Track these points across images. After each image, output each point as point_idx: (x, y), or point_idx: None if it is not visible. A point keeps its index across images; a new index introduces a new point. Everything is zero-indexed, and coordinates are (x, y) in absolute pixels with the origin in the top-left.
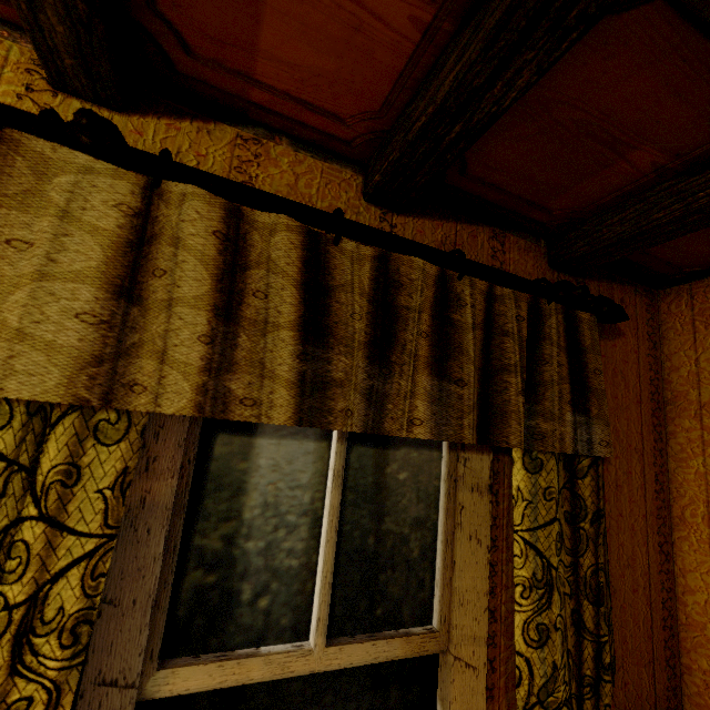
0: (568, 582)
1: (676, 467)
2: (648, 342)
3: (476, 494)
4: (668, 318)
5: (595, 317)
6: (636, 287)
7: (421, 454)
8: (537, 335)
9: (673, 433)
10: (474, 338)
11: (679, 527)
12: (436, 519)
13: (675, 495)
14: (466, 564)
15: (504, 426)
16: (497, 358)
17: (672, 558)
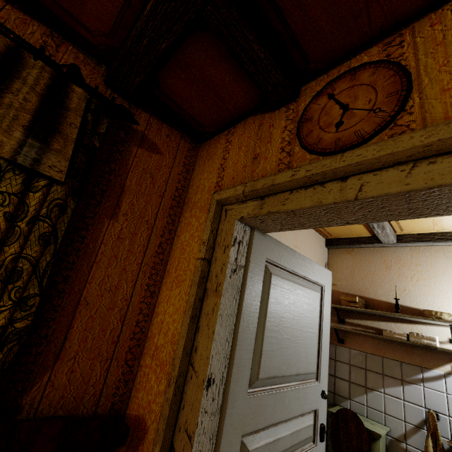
0: None
1: (176, 241)
2: (182, 167)
3: None
4: (199, 159)
5: (87, 94)
6: (183, 135)
7: None
8: (11, 72)
9: (181, 221)
10: None
11: (166, 276)
12: None
13: (170, 257)
14: None
15: None
16: None
17: (157, 296)
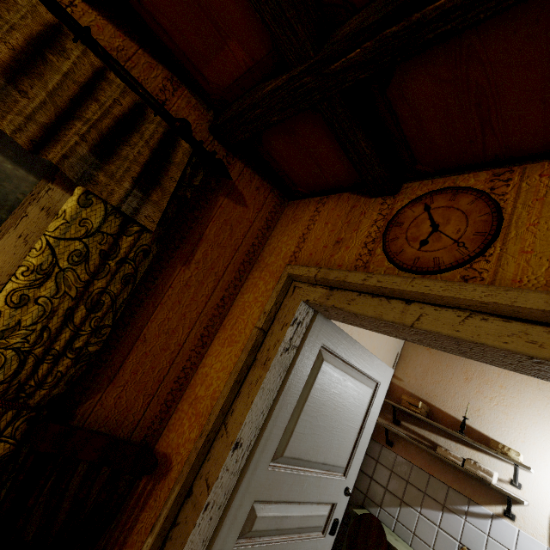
0: (77, 290)
1: (239, 298)
2: (264, 223)
3: (44, 213)
4: (283, 217)
5: (192, 150)
6: (273, 189)
7: (16, 169)
8: (133, 126)
9: (249, 279)
10: (60, 80)
11: (221, 331)
12: (5, 219)
13: (230, 313)
14: (5, 250)
15: (53, 147)
16: (81, 111)
17: (208, 348)
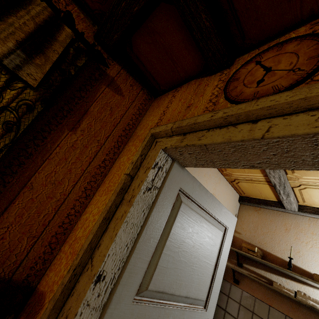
0: None
1: (117, 161)
2: (137, 110)
3: None
4: (151, 107)
5: (73, 34)
6: (143, 88)
7: None
8: (21, 4)
9: (125, 148)
10: None
11: (101, 186)
12: None
13: (109, 172)
14: None
15: None
16: None
17: (91, 199)
